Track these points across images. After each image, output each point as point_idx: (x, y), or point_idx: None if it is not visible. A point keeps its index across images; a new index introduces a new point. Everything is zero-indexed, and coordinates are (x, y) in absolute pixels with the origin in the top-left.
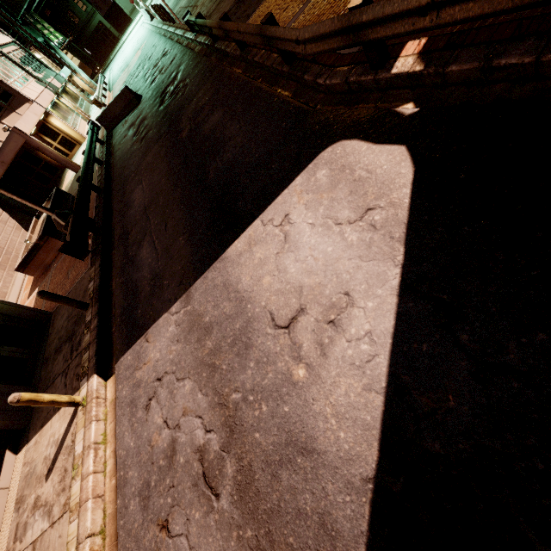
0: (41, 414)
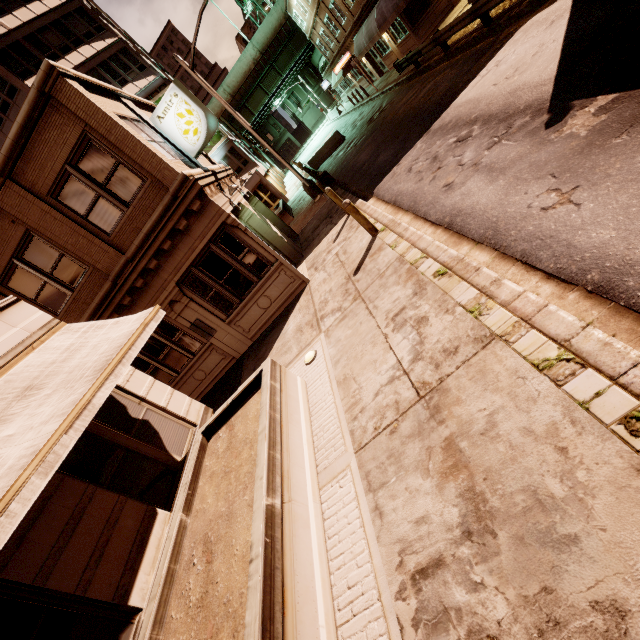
0: (313, 246)
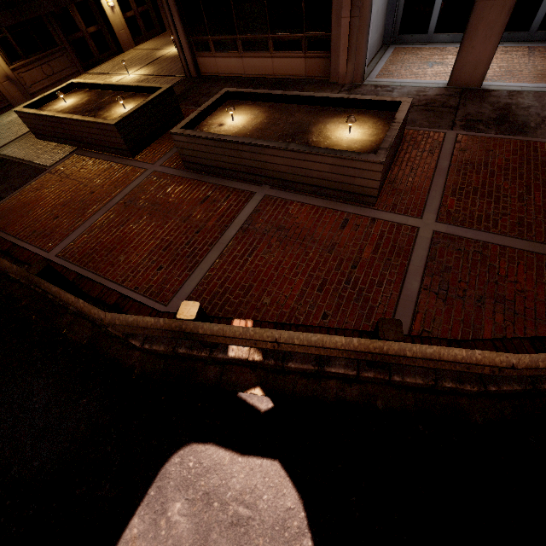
0: None
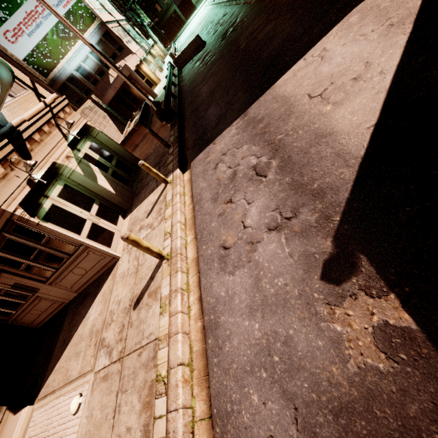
0: (140, 199)
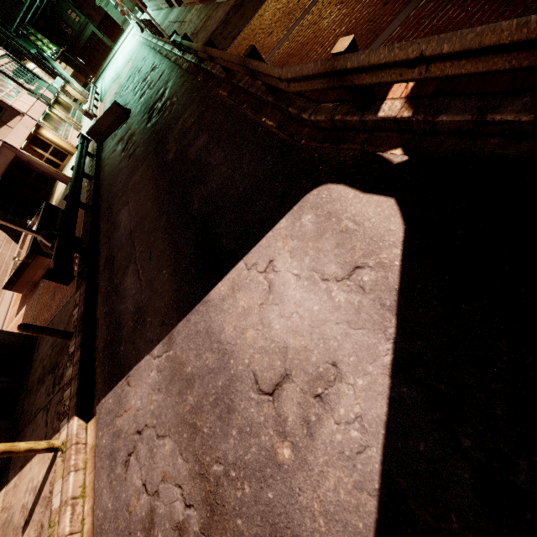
0: None
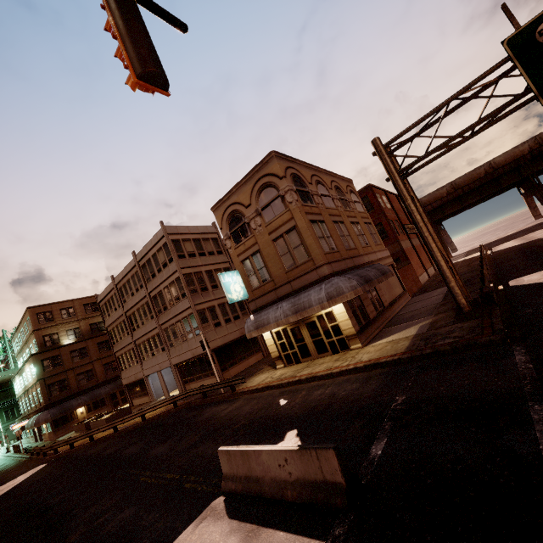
0: None
